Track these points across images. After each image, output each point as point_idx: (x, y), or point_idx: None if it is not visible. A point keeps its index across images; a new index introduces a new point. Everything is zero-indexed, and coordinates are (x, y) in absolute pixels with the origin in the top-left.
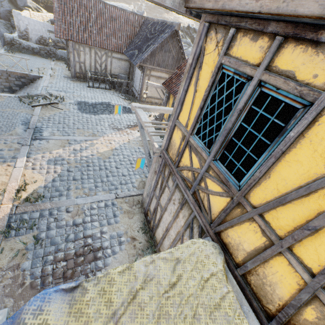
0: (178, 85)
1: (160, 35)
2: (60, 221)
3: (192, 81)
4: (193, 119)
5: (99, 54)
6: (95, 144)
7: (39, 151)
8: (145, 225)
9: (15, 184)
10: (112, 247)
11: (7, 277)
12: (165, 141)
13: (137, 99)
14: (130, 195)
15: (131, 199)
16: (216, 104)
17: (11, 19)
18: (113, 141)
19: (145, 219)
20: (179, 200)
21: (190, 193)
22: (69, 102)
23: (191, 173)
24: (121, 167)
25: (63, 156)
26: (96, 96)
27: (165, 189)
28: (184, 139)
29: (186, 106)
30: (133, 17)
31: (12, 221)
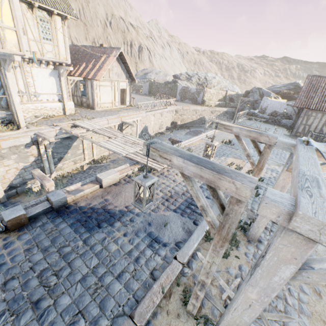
0: None
1: None
2: None
3: None
4: None
5: None
6: None
7: None
8: None
9: (246, 169)
10: None
11: None
12: None
13: None
14: None
15: None
16: None
17: (254, 104)
18: None
19: None
20: None
21: None
22: None
23: None
24: None
25: (277, 170)
26: None
27: None
28: None
29: None
30: None
31: None
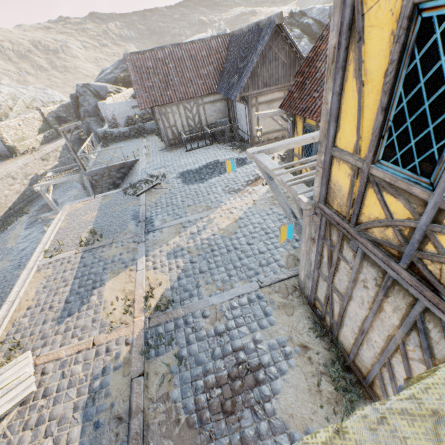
0: (305, 98)
1: (256, 45)
2: (199, 331)
3: (348, 71)
4: (370, 135)
5: (188, 107)
6: (213, 220)
7: (155, 245)
8: (316, 323)
9: (141, 291)
10: (276, 362)
11: (159, 410)
12: (317, 188)
13: (248, 143)
14: (279, 280)
15: (282, 286)
16: (421, 88)
17: (99, 113)
18: (234, 209)
19: (313, 314)
20: (376, 281)
21: (400, 267)
22: (171, 178)
23: (393, 231)
24: (254, 242)
25: (181, 245)
26: (197, 159)
27: (340, 264)
28: (358, 175)
29: (347, 119)
30: (216, 42)
31: (148, 337)
